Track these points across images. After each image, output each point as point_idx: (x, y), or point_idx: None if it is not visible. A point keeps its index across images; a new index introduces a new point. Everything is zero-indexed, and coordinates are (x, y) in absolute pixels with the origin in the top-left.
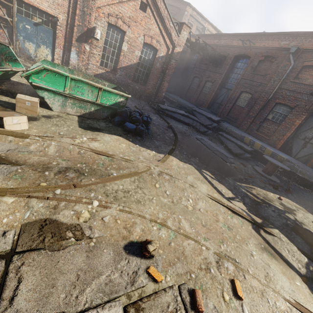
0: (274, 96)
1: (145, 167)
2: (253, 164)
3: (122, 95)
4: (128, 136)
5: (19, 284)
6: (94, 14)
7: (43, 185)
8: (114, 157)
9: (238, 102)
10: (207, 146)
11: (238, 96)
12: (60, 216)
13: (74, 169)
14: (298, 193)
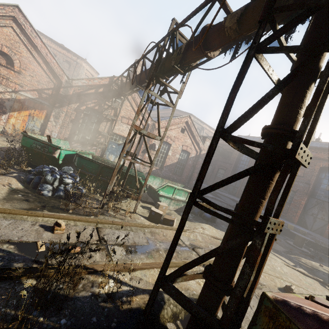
0: None
1: None
2: (283, 238)
3: None
4: (209, 223)
5: None
6: None
7: None
8: None
9: None
10: None
11: None
12: None
13: None
14: (328, 261)
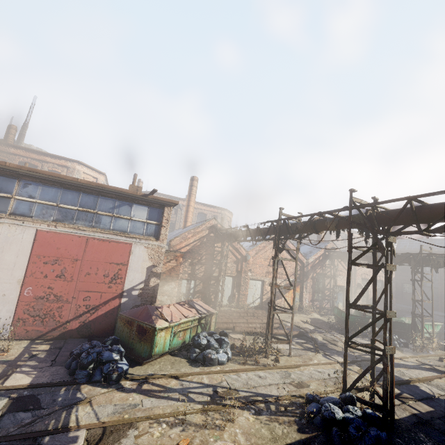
0: None
1: None
2: None
3: (441, 324)
4: None
5: None
6: (357, 278)
7: None
8: None
9: None
10: None
11: None
12: None
13: None
14: None
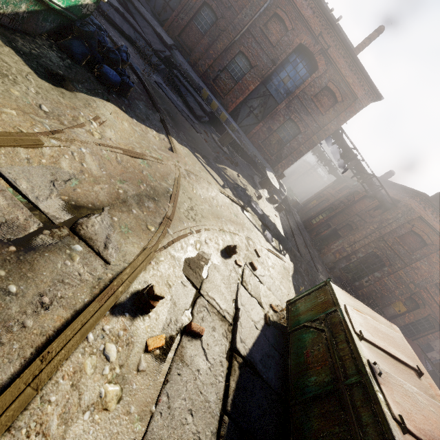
0: (241, 38)
1: (175, 168)
2: (209, 130)
3: None
4: (115, 98)
5: (216, 301)
6: None
7: (153, 229)
8: (148, 159)
9: (197, 20)
10: (173, 102)
11: (199, 7)
12: (188, 253)
13: (144, 194)
14: (239, 164)
